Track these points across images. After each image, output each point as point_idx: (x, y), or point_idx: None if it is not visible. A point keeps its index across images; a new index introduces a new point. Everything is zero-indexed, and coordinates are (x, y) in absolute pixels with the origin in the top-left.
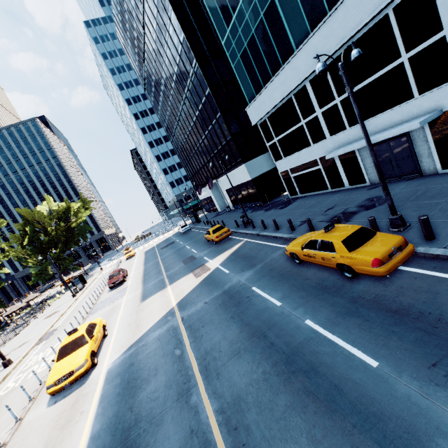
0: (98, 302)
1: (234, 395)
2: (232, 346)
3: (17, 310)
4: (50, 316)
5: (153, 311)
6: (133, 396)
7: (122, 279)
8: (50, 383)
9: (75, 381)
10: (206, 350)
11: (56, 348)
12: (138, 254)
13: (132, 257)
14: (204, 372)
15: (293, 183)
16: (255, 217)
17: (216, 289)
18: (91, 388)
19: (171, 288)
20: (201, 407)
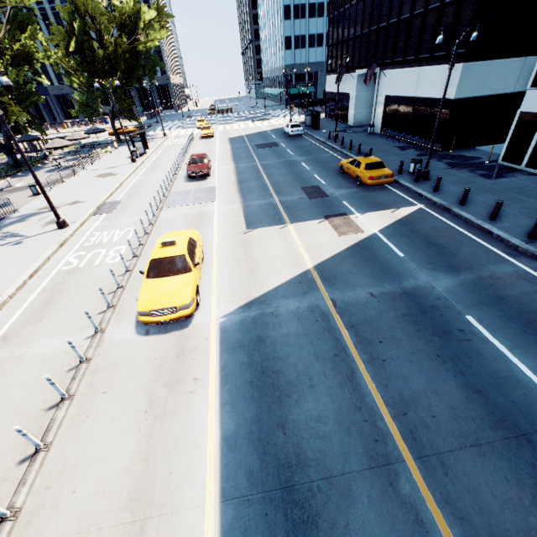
0: (173, 191)
1: (495, 536)
2: (459, 422)
3: (62, 147)
4: (104, 175)
5: (274, 259)
6: (279, 405)
7: (208, 173)
8: (144, 311)
9: (177, 320)
10: (403, 397)
11: (125, 236)
12: (218, 137)
13: (210, 138)
14: (410, 442)
15: (530, 143)
16: (429, 169)
17: (387, 278)
18: (200, 342)
19: (296, 230)
20: (427, 515)
